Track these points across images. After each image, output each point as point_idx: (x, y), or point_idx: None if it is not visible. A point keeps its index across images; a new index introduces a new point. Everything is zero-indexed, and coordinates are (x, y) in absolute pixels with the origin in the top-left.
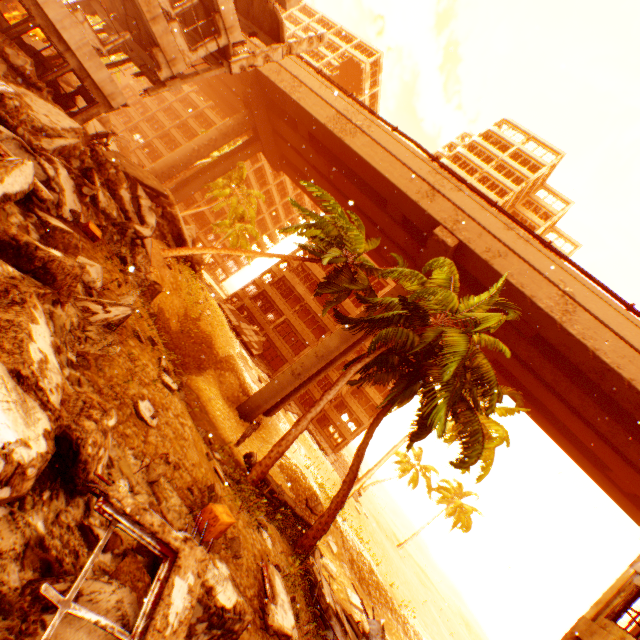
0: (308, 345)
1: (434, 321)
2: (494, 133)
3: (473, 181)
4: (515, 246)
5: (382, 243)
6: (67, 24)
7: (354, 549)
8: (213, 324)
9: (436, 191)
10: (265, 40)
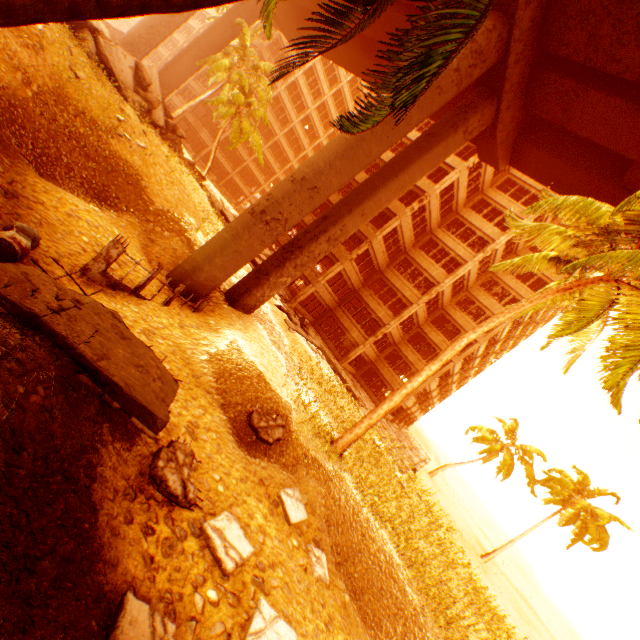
0: (338, 261)
1: None
2: None
3: None
4: None
5: None
6: None
7: (355, 528)
8: (150, 164)
9: None
10: None
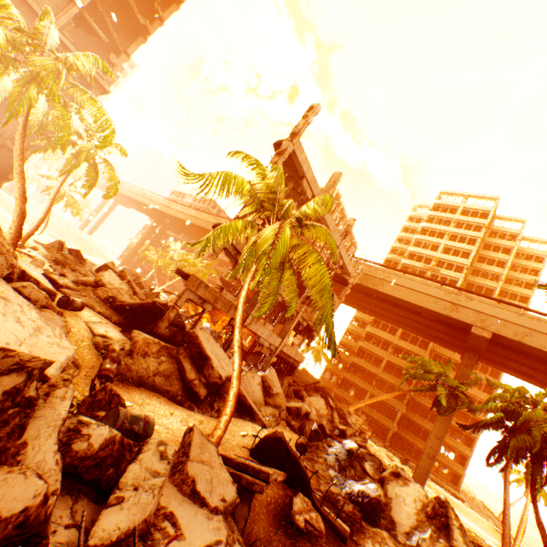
0: (397, 409)
1: (526, 415)
2: (439, 204)
3: (445, 242)
4: (532, 326)
5: (423, 328)
6: (292, 351)
7: None
8: None
9: (456, 304)
10: (336, 283)
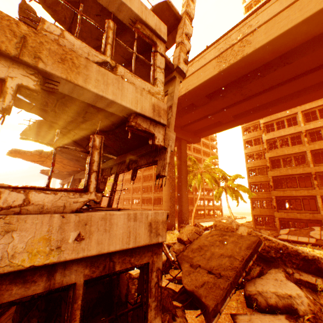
0: None
1: None
2: (249, 3)
3: None
4: None
5: None
6: None
7: None
8: None
9: None
10: None
